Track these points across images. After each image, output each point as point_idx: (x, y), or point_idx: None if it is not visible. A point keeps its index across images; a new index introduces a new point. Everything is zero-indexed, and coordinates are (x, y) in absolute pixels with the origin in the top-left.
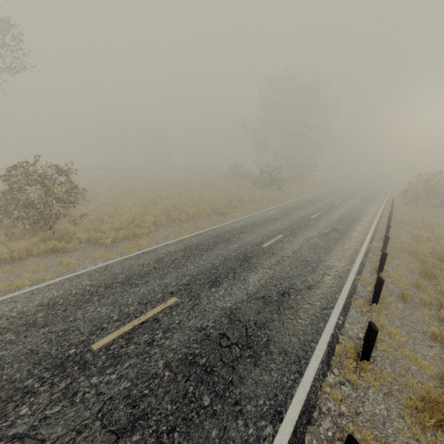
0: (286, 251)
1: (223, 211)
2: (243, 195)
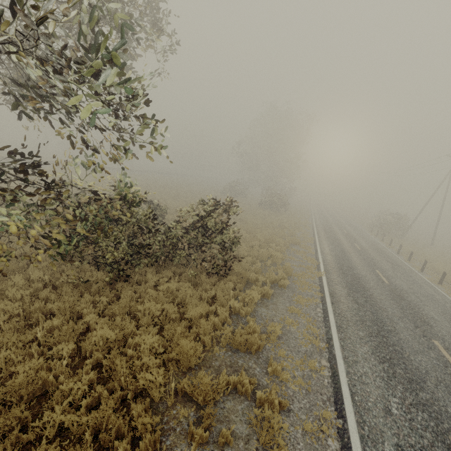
0: (406, 287)
1: (297, 242)
2: (277, 220)
